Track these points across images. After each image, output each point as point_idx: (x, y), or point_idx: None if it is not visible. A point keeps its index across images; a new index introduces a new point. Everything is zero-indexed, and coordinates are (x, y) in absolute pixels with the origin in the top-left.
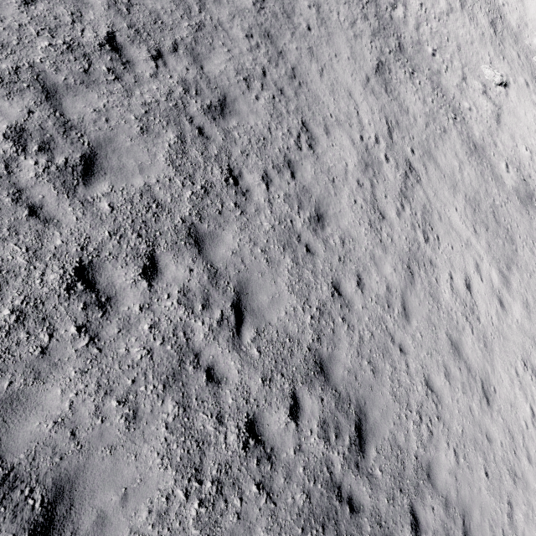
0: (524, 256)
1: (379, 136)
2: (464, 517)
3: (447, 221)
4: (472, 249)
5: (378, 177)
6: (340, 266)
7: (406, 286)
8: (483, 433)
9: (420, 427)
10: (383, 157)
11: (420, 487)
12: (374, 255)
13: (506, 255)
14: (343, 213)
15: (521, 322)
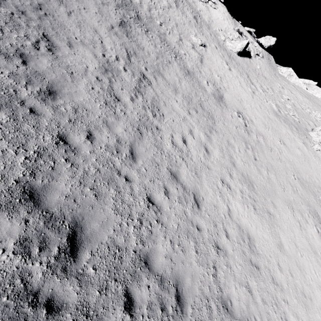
0: (219, 126)
1: (120, 57)
2: (177, 286)
3: (170, 107)
4: (187, 122)
5: (116, 78)
6: (69, 125)
7: (135, 140)
8: (194, 226)
9: (140, 229)
10: (122, 68)
11: (137, 273)
12: (107, 120)
13: (208, 125)
14: (79, 93)
15: (219, 159)
